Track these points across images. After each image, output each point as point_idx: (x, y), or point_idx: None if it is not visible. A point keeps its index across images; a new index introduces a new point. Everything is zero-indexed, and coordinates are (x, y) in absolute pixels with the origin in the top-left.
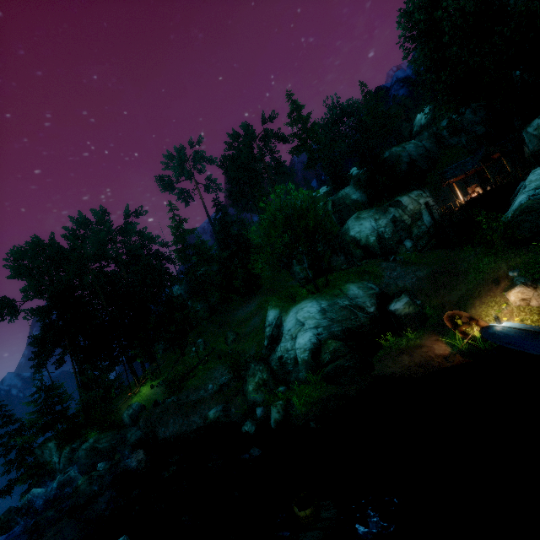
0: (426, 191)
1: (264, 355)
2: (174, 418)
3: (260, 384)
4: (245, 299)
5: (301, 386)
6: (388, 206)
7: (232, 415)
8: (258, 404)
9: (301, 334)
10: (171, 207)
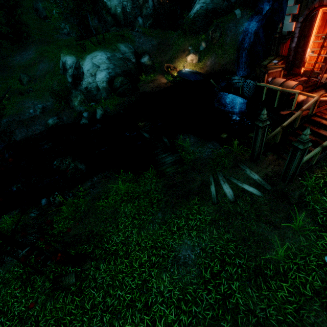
0: None
1: (71, 88)
2: (19, 130)
3: (82, 101)
4: (16, 47)
5: (107, 100)
6: None
7: (65, 120)
8: (82, 112)
9: (99, 73)
10: None
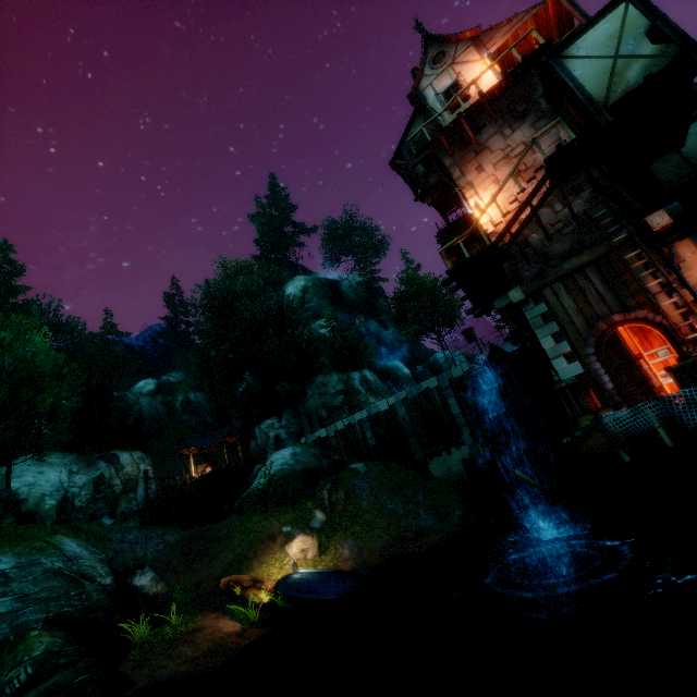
0: (149, 458)
1: None
2: None
3: None
4: None
5: None
6: (100, 457)
7: None
8: None
9: None
10: None
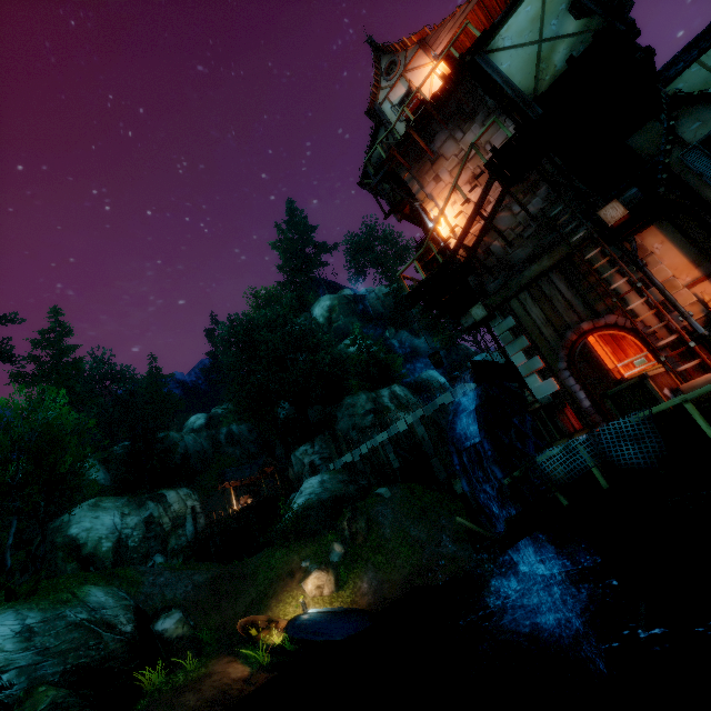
0: (196, 493)
1: None
2: None
3: None
4: None
5: None
6: (148, 498)
7: None
8: None
9: None
10: None
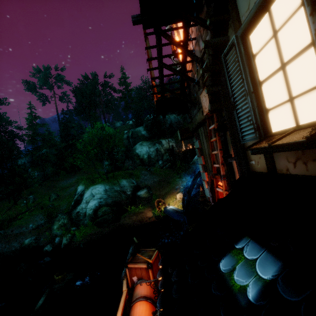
0: (173, 140)
1: (70, 210)
2: None
3: (61, 225)
4: (69, 175)
5: (84, 227)
6: (156, 142)
7: (40, 242)
8: (58, 236)
9: (91, 201)
10: (30, 106)
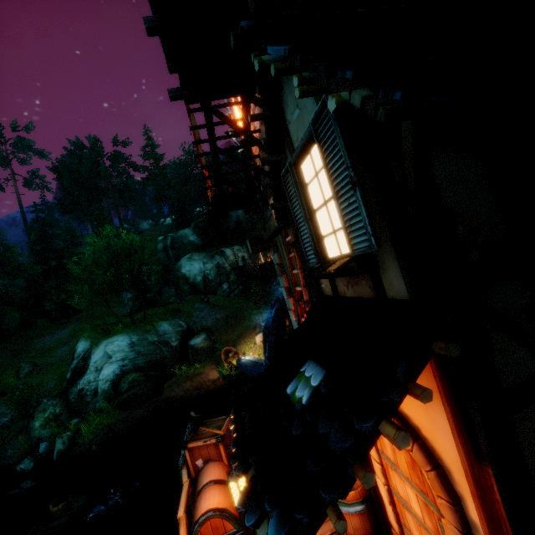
0: (244, 248)
1: (64, 388)
2: None
3: (50, 419)
4: (56, 324)
5: (95, 416)
6: (215, 253)
7: (7, 457)
8: (44, 440)
9: (107, 366)
10: None
